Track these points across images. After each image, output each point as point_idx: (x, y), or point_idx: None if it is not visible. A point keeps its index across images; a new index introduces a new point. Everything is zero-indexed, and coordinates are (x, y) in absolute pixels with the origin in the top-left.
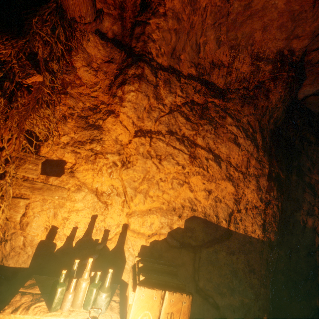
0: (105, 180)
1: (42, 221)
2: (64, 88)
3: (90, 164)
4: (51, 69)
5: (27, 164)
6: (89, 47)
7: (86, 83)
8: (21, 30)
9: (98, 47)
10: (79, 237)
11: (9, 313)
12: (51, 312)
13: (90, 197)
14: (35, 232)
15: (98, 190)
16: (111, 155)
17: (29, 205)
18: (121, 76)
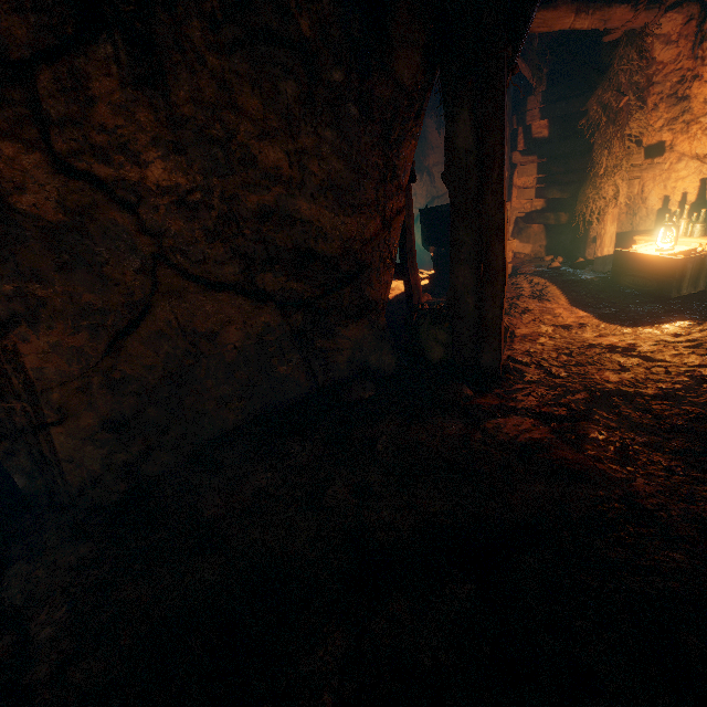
0: (703, 143)
1: (655, 194)
2: (649, 82)
3: (684, 135)
4: (633, 82)
5: (633, 156)
6: (663, 28)
7: (669, 61)
8: (610, 75)
9: (673, 18)
10: (691, 201)
11: (638, 237)
12: (661, 237)
13: (692, 164)
14: (652, 203)
15: (698, 155)
16: (703, 118)
17: (643, 185)
18: (698, 35)
